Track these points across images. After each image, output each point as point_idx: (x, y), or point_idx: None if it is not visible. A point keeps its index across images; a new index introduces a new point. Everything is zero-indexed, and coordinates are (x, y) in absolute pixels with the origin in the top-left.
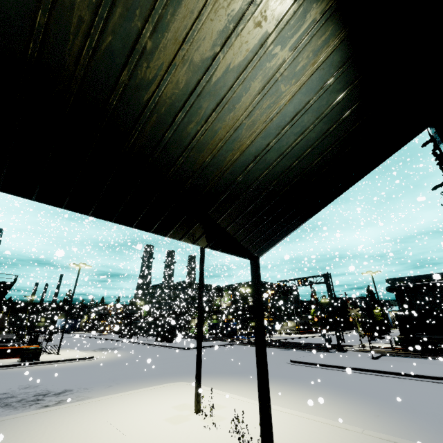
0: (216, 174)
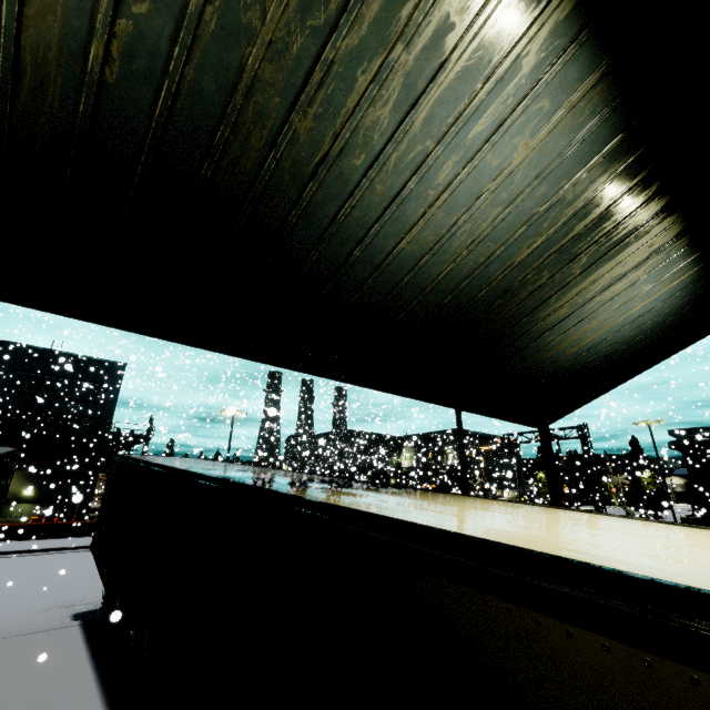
0: (550, 364)
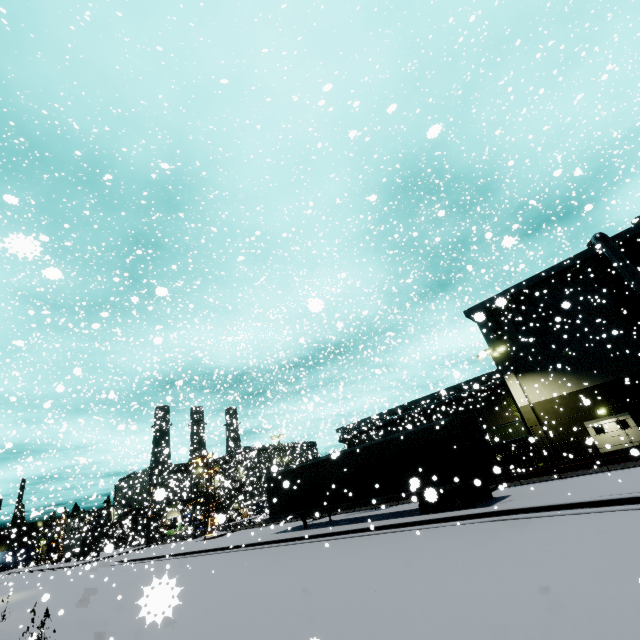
0: None
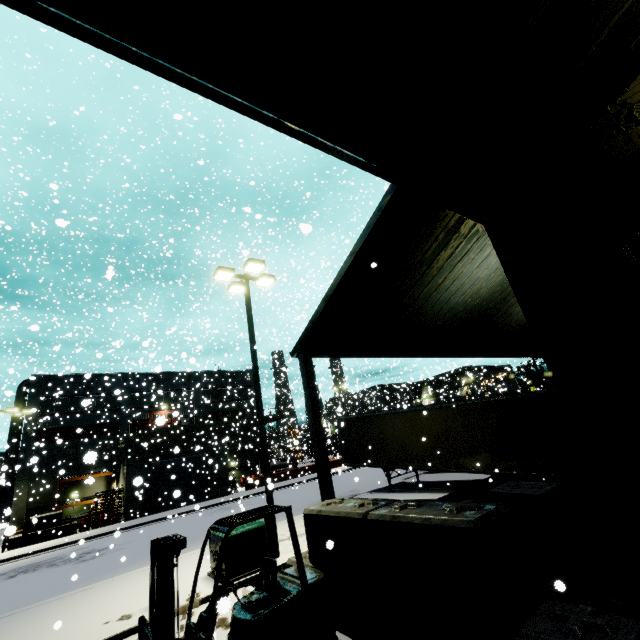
0: None
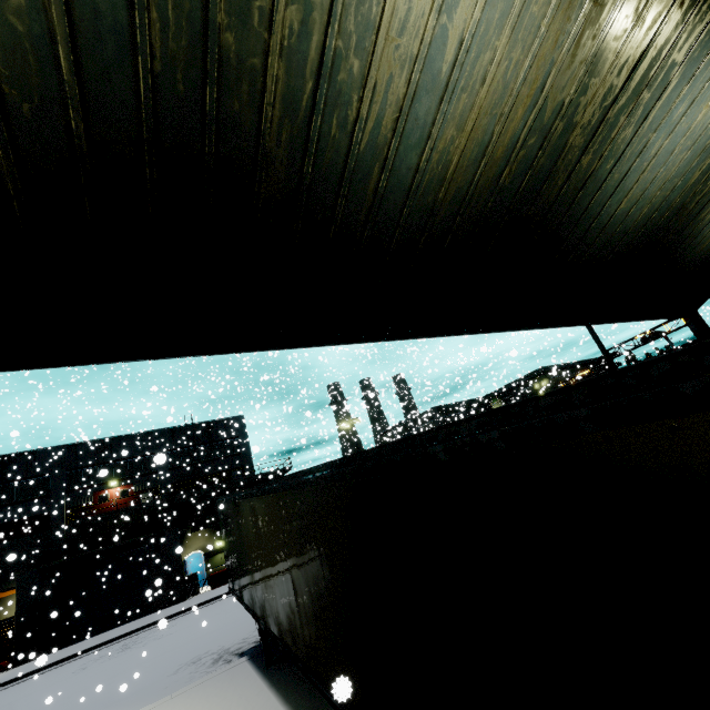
0: (704, 253)
